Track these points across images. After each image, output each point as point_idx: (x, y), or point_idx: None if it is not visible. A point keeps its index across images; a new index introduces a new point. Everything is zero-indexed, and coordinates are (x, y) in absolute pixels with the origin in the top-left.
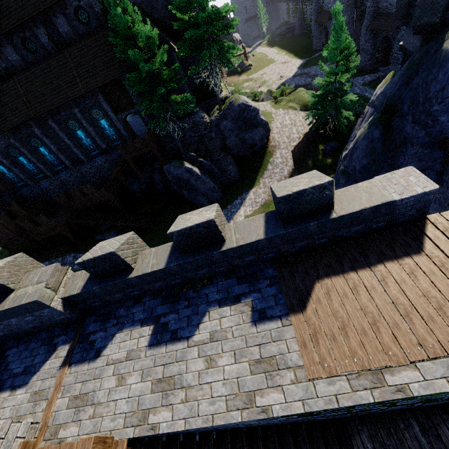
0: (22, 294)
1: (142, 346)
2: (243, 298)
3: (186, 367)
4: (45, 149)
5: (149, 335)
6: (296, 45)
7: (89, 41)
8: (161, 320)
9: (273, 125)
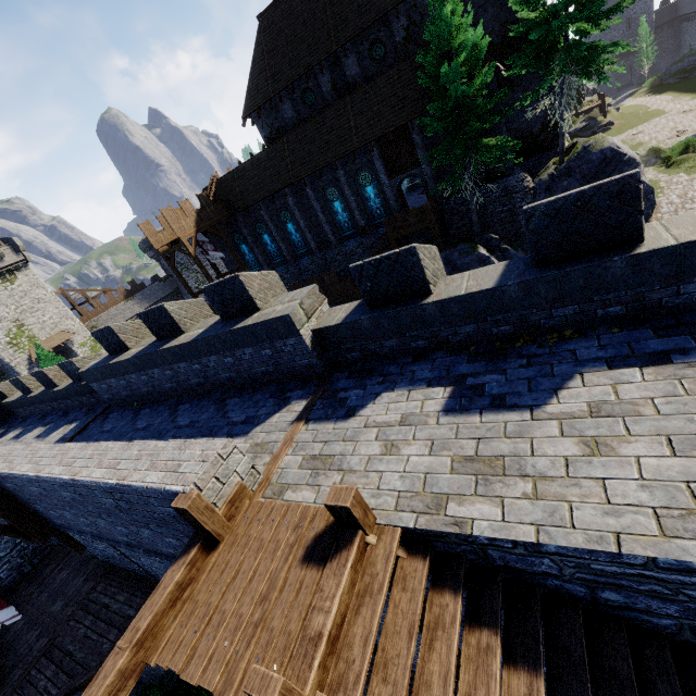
0: (269, 312)
1: (429, 411)
2: (678, 357)
3: (529, 449)
4: (292, 226)
5: (442, 399)
6: None
7: (379, 80)
8: (466, 381)
9: (660, 200)
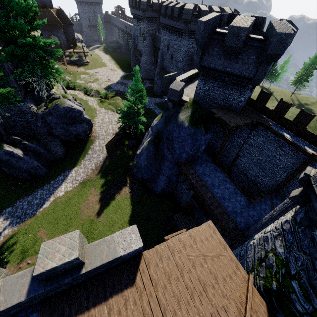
0: None
1: None
2: None
3: None
4: None
5: None
6: (122, 60)
7: None
8: None
9: (96, 120)
